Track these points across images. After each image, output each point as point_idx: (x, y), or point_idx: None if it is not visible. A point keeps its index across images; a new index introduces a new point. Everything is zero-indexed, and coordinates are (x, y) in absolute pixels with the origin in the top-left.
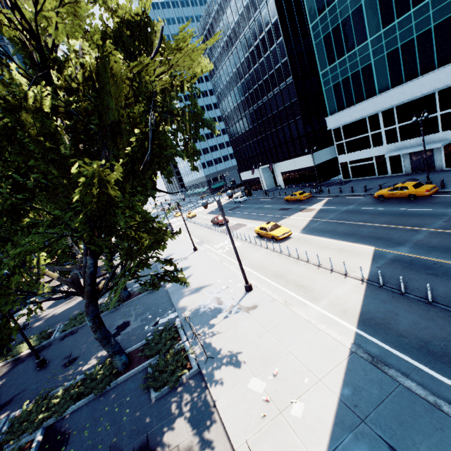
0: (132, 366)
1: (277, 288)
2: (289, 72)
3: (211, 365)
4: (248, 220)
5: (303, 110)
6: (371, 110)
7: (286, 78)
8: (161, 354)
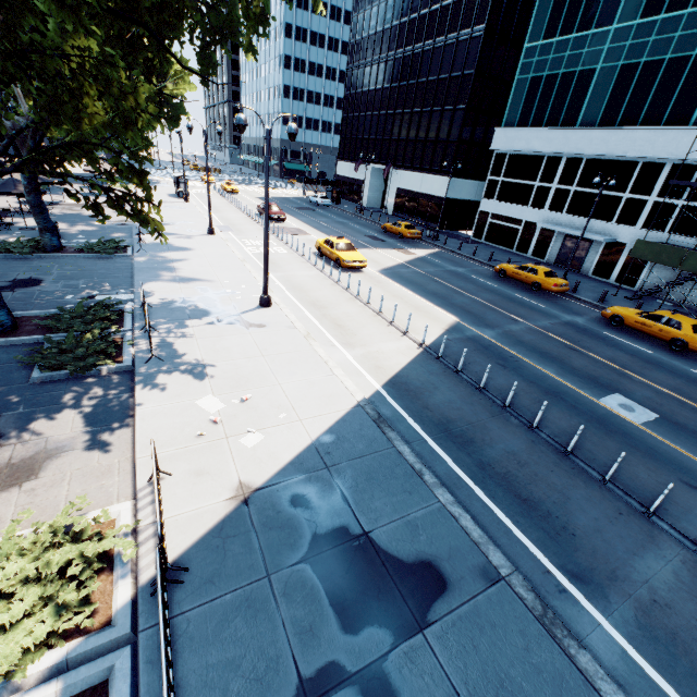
0: (17, 334)
1: (306, 318)
2: (484, 15)
3: (154, 367)
4: (316, 230)
5: (473, 97)
6: (557, 147)
7: (476, 24)
8: (78, 334)
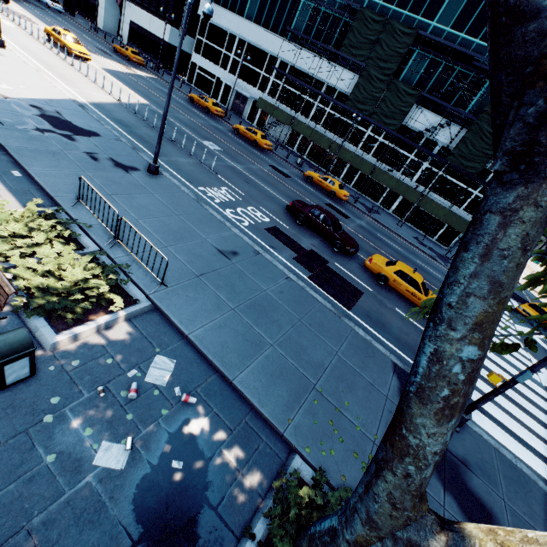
0: None
1: (37, 65)
2: None
3: None
4: (45, 24)
5: None
6: (234, 28)
7: None
8: None
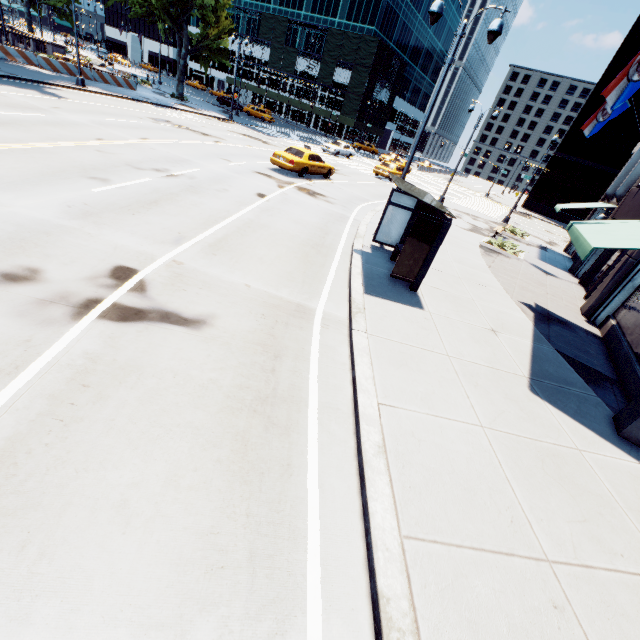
0: None
1: None
2: None
3: None
4: None
5: None
6: None
7: None
8: None
